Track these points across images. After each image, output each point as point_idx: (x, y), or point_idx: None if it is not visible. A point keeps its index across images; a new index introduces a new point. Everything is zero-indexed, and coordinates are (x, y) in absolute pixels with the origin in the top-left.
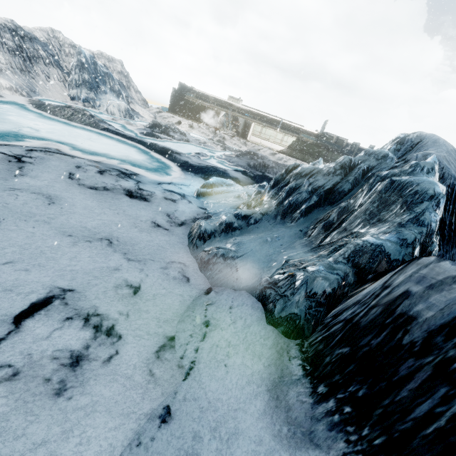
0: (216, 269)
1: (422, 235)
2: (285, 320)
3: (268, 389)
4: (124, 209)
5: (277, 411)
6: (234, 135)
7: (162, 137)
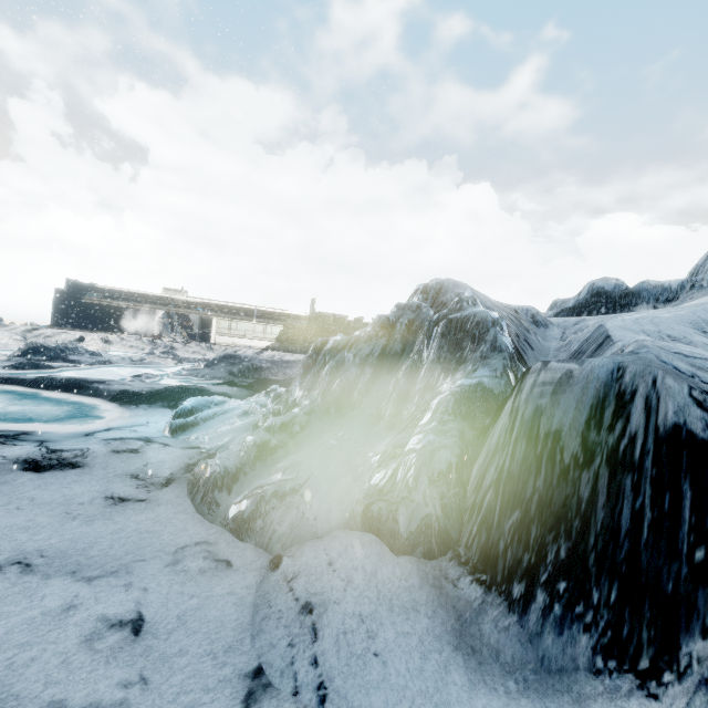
0: (272, 522)
1: (507, 360)
2: (420, 534)
3: (455, 646)
4: (30, 497)
5: (485, 669)
6: (187, 340)
7: (55, 366)
